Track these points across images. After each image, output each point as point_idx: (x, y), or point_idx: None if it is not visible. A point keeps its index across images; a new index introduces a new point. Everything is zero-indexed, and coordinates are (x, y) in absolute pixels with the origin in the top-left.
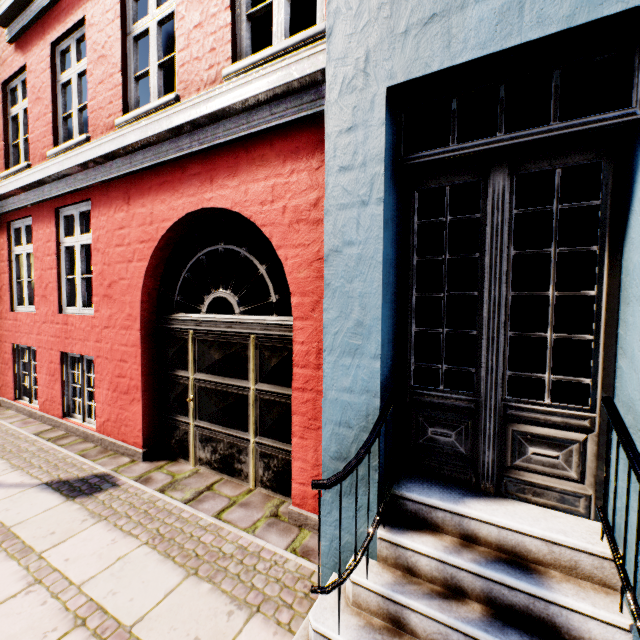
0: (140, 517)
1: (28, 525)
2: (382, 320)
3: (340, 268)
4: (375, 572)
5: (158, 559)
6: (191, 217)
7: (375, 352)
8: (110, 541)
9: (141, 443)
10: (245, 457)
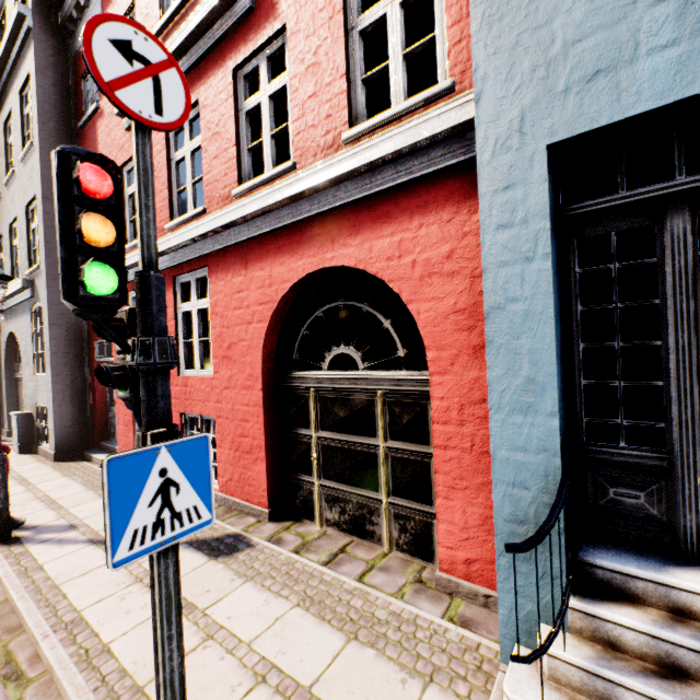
0: (284, 578)
1: (184, 582)
2: (556, 376)
3: (504, 325)
4: (571, 645)
5: (314, 621)
6: (310, 276)
7: (551, 409)
8: (263, 601)
9: (266, 503)
10: (377, 518)
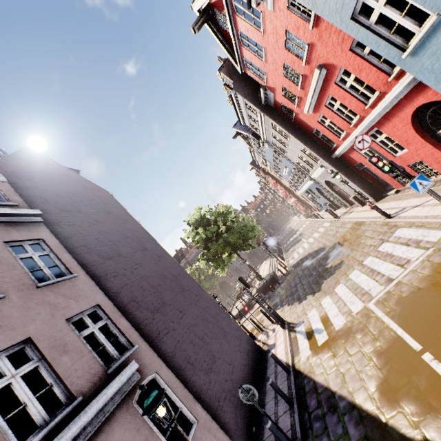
0: None
1: None
2: None
3: None
4: None
5: None
6: (414, 110)
7: None
8: None
9: None
10: None
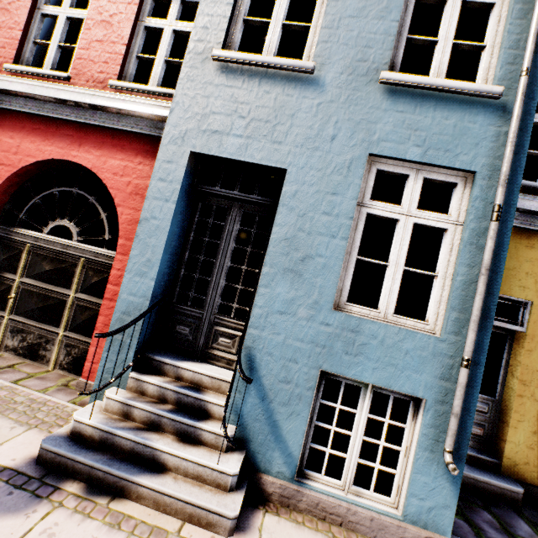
0: None
1: None
2: (162, 261)
3: (146, 229)
4: (122, 393)
5: None
6: (55, 162)
7: (154, 277)
8: None
9: None
10: (51, 346)
